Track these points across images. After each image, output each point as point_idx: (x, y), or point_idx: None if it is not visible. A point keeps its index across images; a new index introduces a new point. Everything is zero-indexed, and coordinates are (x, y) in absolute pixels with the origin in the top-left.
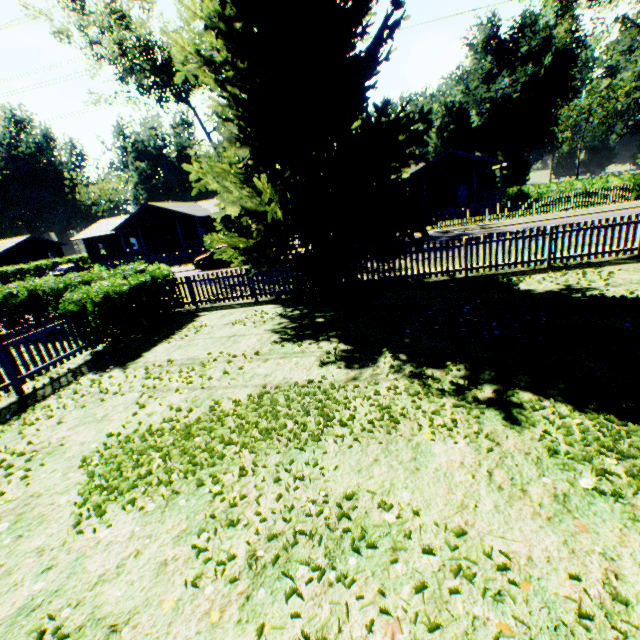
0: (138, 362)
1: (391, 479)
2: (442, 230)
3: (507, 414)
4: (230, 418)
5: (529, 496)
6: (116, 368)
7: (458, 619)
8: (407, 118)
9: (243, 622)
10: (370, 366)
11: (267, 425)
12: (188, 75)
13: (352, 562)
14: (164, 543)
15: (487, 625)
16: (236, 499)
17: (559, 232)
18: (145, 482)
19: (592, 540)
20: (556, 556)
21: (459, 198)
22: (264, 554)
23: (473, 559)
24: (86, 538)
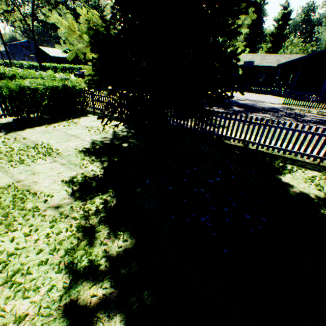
0: (16, 133)
1: None
2: (288, 107)
3: None
4: None
5: None
6: (4, 132)
7: None
8: None
9: None
10: (83, 200)
11: None
12: None
13: None
14: None
15: None
16: None
17: None
18: None
19: None
20: None
21: (323, 87)
22: None
23: None
24: None
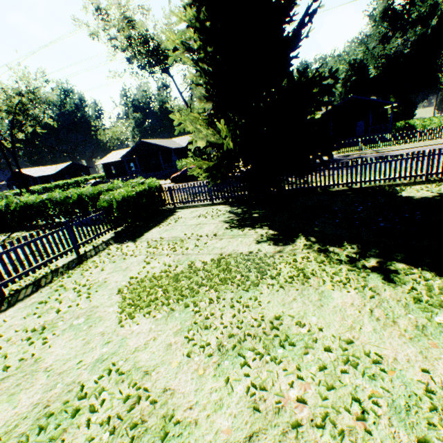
0: (142, 238)
1: (304, 310)
2: (343, 154)
3: (386, 276)
4: (201, 272)
5: (398, 325)
6: (130, 241)
7: (346, 386)
8: (320, 76)
9: (217, 376)
10: (290, 244)
11: (224, 276)
12: (176, 58)
13: (280, 351)
14: (169, 335)
15: (364, 390)
16: (208, 315)
17: (435, 154)
18: (155, 303)
19: (440, 352)
20: (413, 359)
21: (358, 131)
22: (226, 344)
23: (357, 356)
24: (126, 329)
